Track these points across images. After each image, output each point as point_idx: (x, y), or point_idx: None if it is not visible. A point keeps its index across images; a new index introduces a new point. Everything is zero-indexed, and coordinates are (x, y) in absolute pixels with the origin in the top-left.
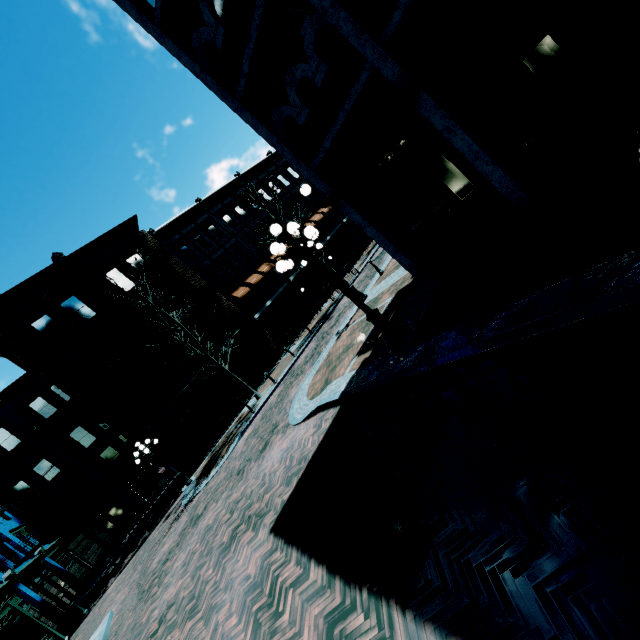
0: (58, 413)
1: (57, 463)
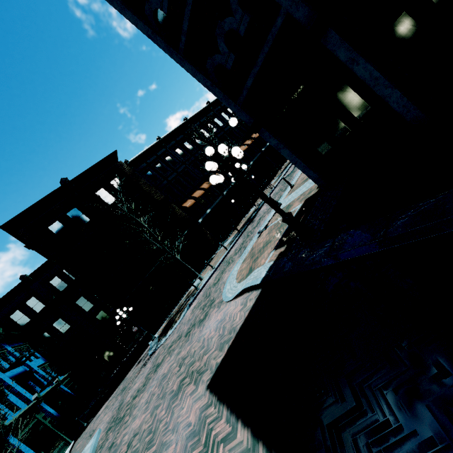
0: (68, 287)
1: (68, 321)
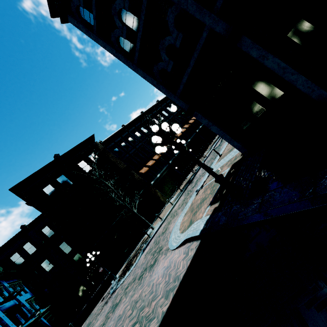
0: (54, 234)
1: (52, 262)
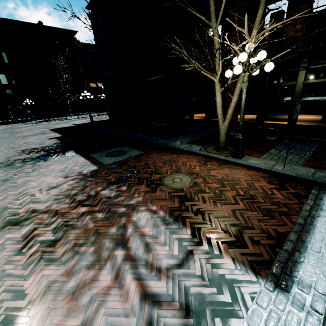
0: None
1: None
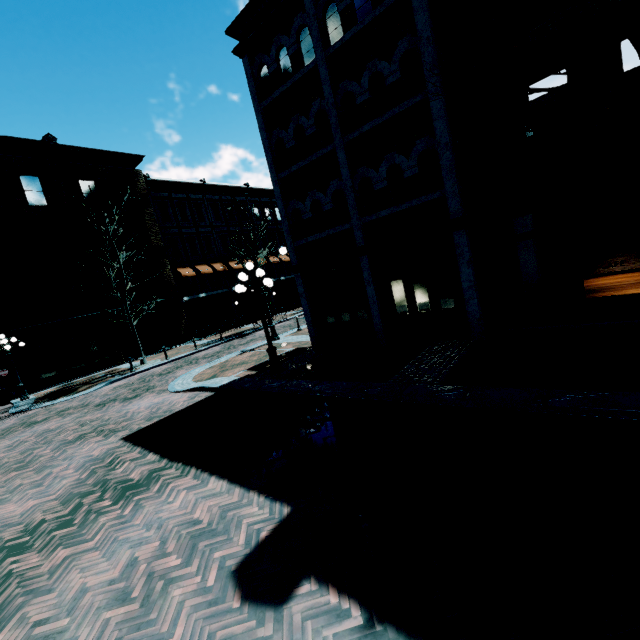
0: None
1: None
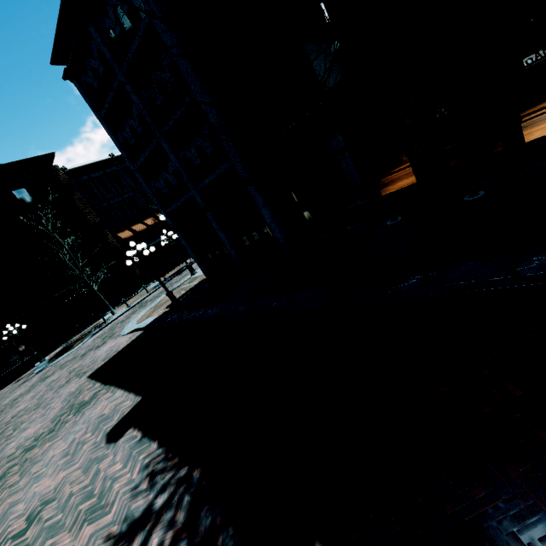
0: None
1: None
